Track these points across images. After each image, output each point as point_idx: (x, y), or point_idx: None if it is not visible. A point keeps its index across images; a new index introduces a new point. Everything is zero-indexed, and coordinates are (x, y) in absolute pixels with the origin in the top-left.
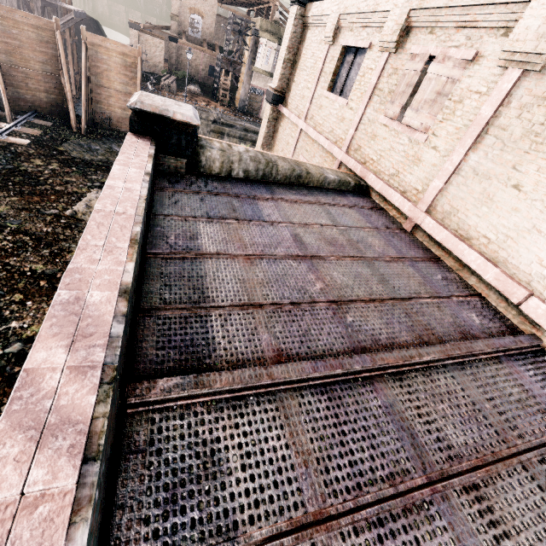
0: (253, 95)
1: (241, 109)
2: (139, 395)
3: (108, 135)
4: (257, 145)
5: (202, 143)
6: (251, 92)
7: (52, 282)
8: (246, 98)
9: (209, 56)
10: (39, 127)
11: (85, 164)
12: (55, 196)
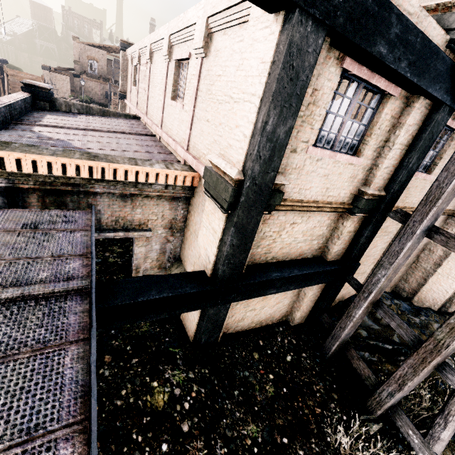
0: None
1: None
2: (15, 121)
3: None
4: None
5: (56, 98)
6: None
7: None
8: None
9: (104, 86)
10: None
11: None
12: None
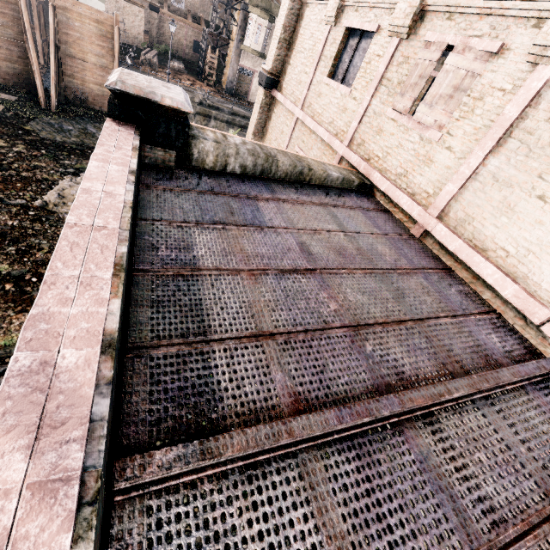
0: (242, 76)
1: (229, 91)
2: (130, 477)
3: (82, 113)
4: (248, 132)
5: (194, 133)
6: (239, 73)
7: (20, 285)
8: (234, 79)
9: (194, 30)
10: (1, 101)
11: (56, 146)
12: (22, 184)
